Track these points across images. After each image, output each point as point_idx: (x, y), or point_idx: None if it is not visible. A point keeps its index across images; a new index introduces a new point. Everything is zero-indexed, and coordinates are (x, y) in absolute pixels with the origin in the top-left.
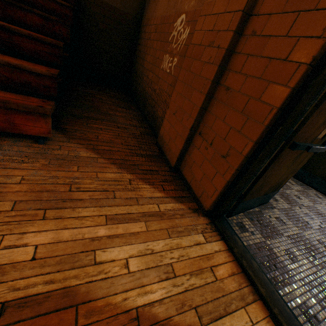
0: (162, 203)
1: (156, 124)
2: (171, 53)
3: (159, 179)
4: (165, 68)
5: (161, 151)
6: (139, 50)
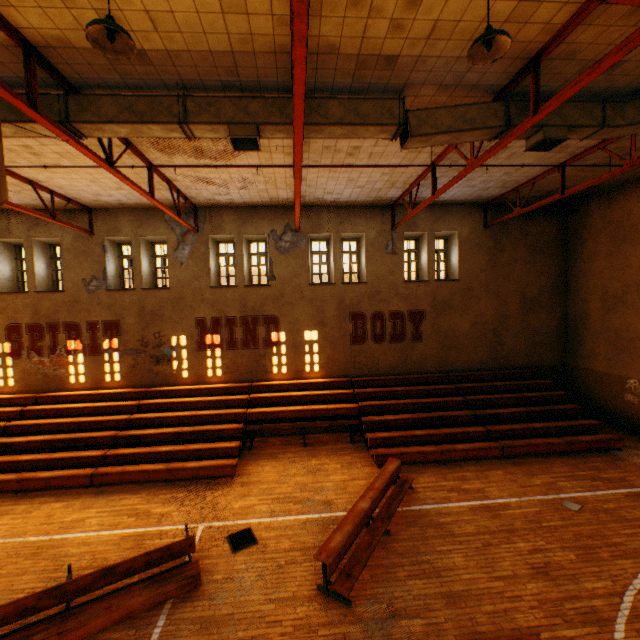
0: None
1: None
2: (632, 394)
3: None
4: (631, 400)
5: None
6: (573, 381)
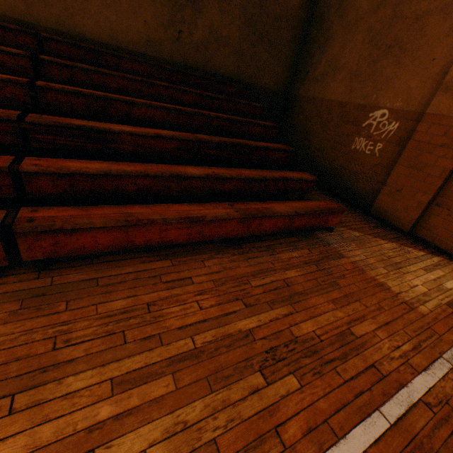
0: (430, 258)
1: (355, 197)
2: (369, 138)
3: (407, 243)
4: (361, 149)
5: (382, 221)
6: (291, 123)
